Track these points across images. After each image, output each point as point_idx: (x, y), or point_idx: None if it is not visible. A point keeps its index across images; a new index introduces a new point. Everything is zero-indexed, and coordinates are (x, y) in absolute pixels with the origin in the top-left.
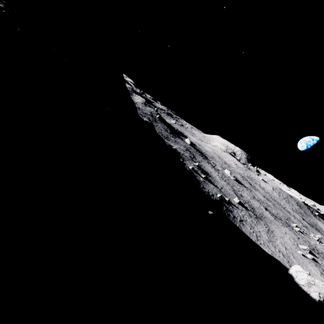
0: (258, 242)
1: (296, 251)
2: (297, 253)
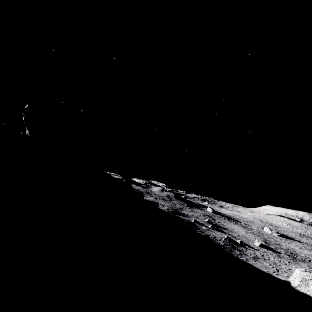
0: (273, 273)
1: None
2: None
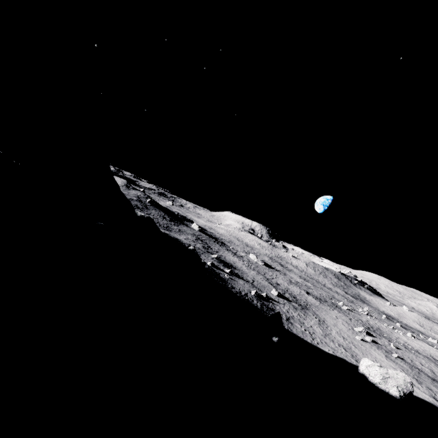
0: (315, 342)
1: (355, 337)
2: (356, 339)
